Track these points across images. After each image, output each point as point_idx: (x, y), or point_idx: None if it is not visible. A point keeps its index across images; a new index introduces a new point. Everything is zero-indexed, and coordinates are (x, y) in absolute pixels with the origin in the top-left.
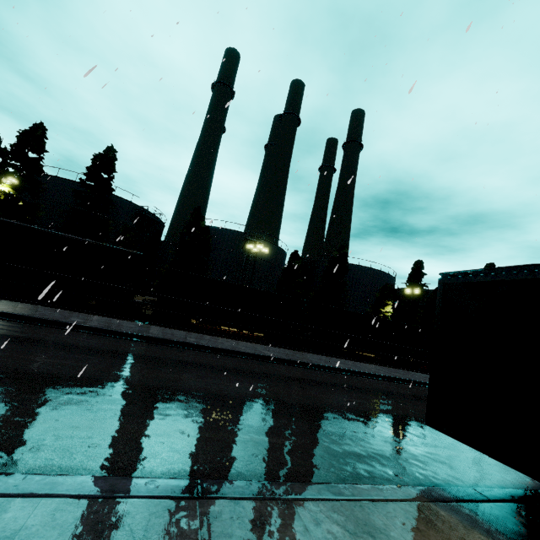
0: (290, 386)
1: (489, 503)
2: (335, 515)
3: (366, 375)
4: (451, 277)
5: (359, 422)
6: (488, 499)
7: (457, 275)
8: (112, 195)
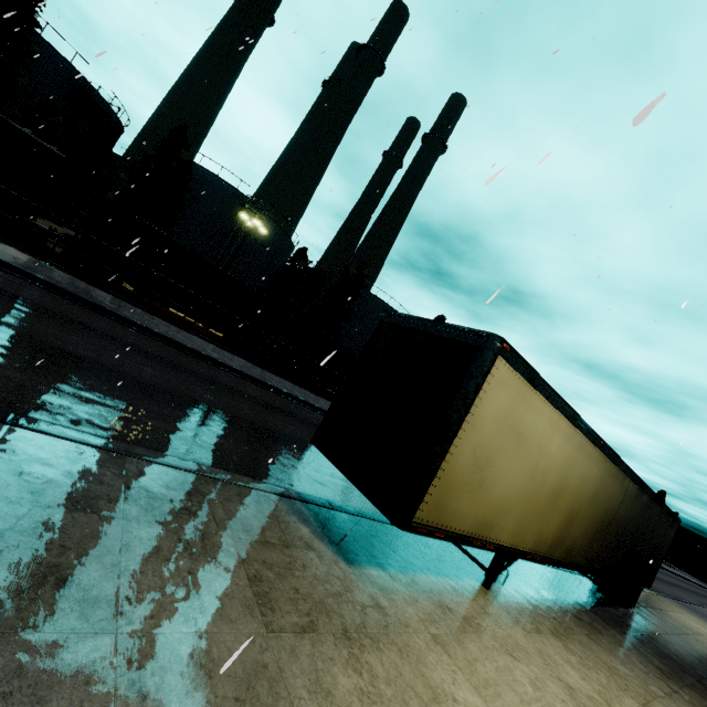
0: (218, 391)
1: (330, 509)
2: (164, 475)
3: (322, 412)
4: (389, 315)
5: (272, 440)
6: (333, 507)
7: (394, 316)
8: (36, 34)
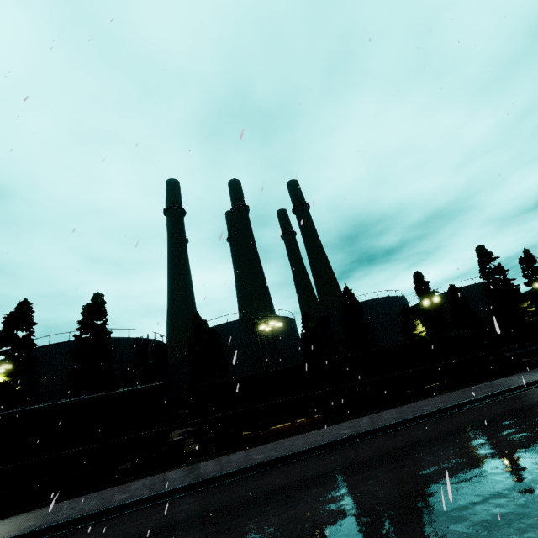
0: (416, 457)
1: None
2: None
3: (463, 406)
4: None
5: None
6: None
7: None
8: (109, 338)
